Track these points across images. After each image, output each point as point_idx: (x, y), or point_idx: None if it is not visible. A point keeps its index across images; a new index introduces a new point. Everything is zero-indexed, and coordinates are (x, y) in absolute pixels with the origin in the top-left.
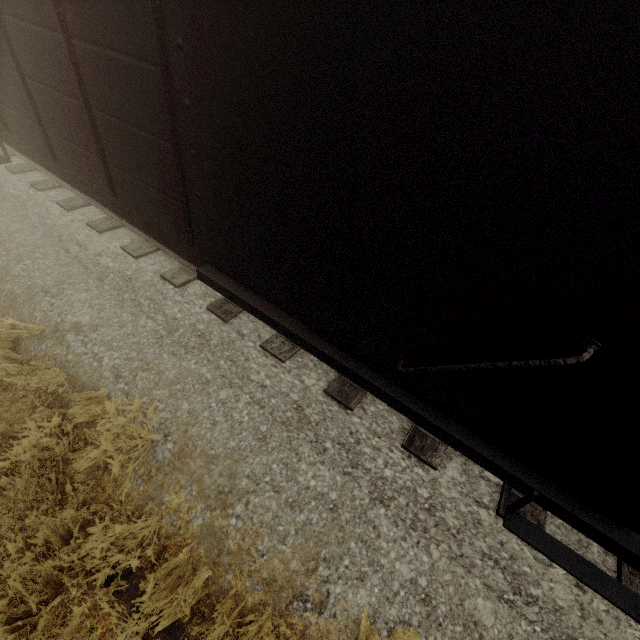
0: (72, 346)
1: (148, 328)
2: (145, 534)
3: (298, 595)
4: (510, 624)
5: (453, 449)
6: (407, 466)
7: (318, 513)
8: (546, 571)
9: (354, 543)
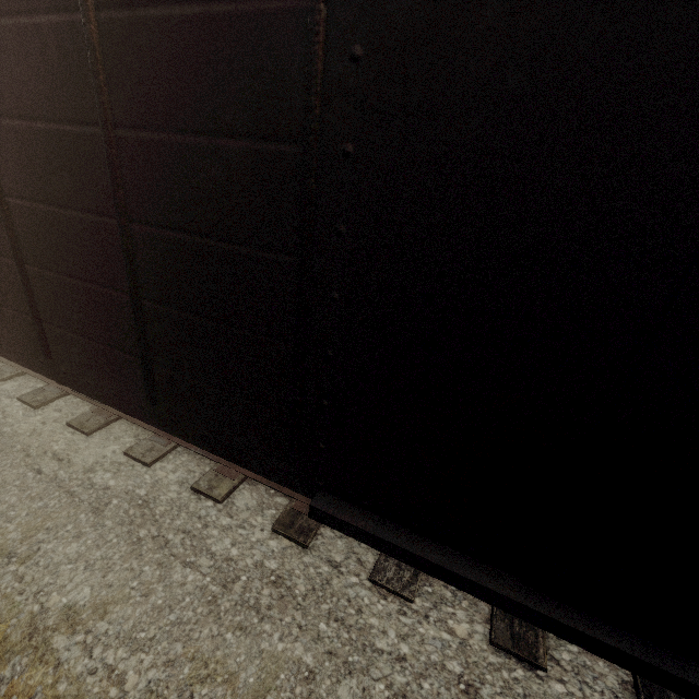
0: (65, 661)
1: (189, 586)
2: None
3: None
4: None
5: None
6: None
7: None
8: None
9: None
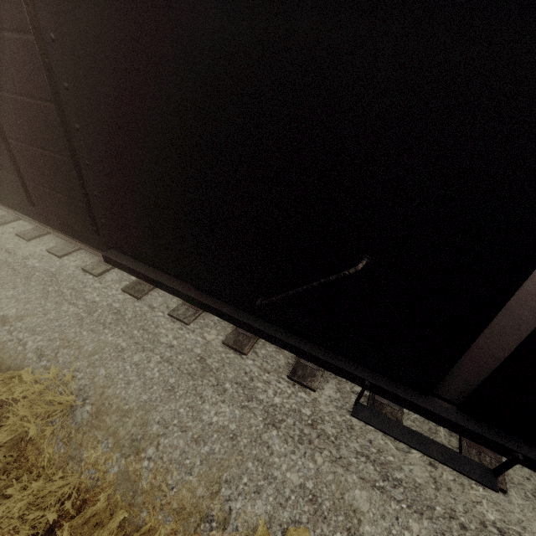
0: None
1: (70, 312)
2: (66, 492)
3: (204, 517)
4: (382, 506)
5: (329, 373)
6: (292, 392)
7: (220, 443)
8: (406, 457)
9: (251, 463)
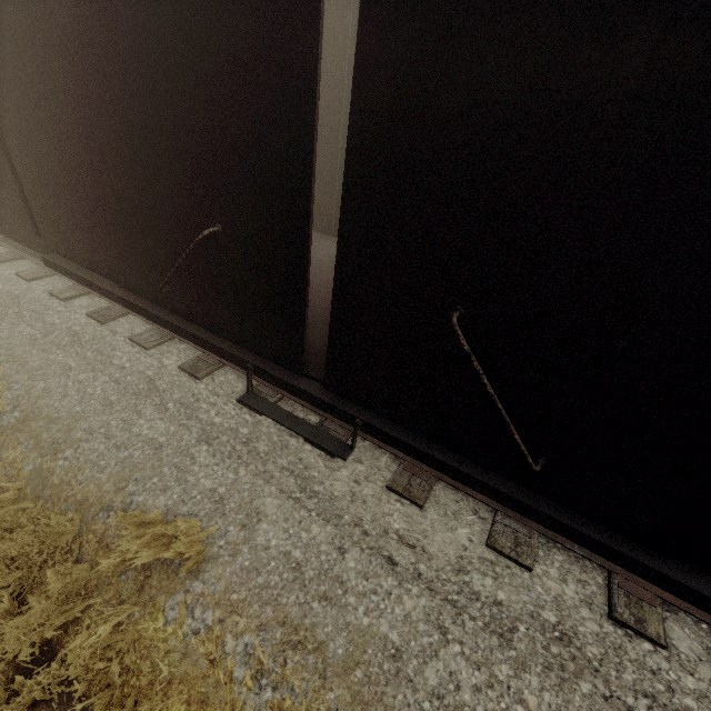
0: None
1: (25, 333)
2: None
3: (105, 507)
4: (290, 512)
5: (286, 402)
6: (236, 414)
7: (142, 451)
8: (331, 474)
9: (168, 468)
